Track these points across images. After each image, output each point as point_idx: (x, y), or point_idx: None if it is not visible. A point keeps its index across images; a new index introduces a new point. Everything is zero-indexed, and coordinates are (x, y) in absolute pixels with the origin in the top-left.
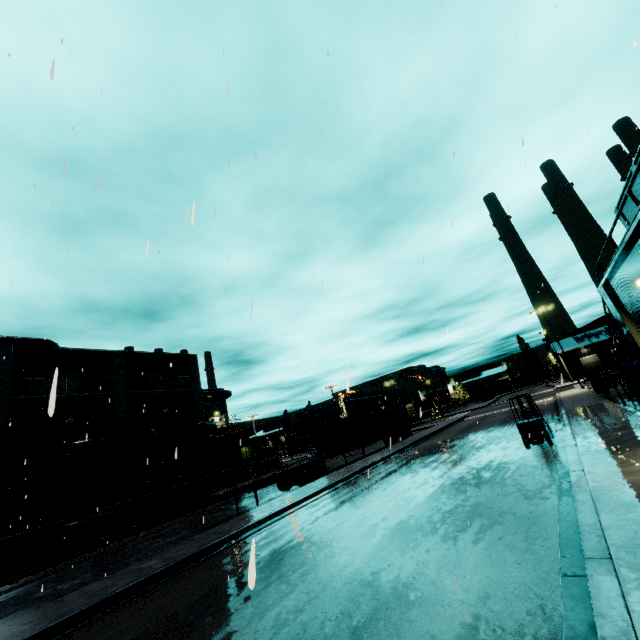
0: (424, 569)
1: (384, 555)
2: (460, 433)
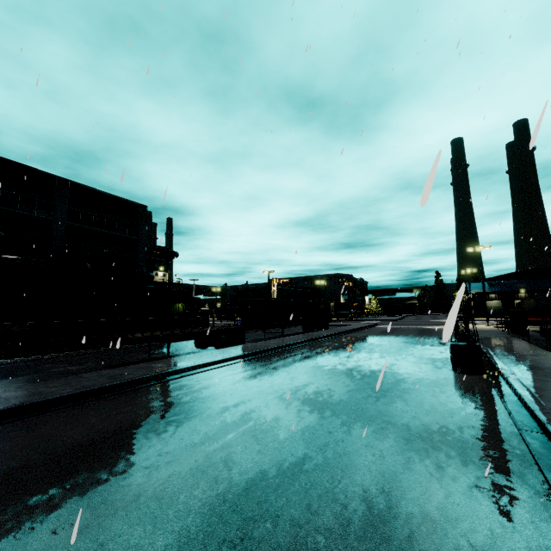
0: (340, 544)
1: (279, 480)
2: (374, 337)
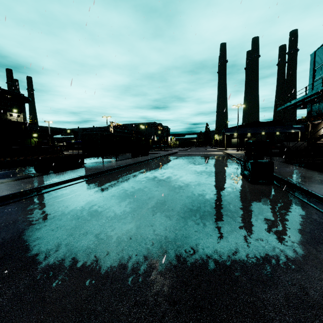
0: None
1: None
2: (179, 159)
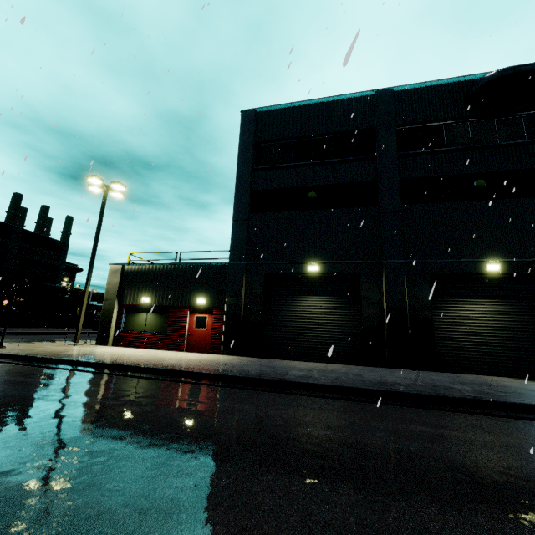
0: None
1: None
2: None
